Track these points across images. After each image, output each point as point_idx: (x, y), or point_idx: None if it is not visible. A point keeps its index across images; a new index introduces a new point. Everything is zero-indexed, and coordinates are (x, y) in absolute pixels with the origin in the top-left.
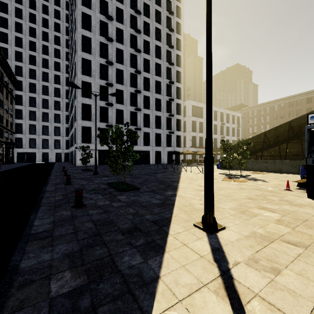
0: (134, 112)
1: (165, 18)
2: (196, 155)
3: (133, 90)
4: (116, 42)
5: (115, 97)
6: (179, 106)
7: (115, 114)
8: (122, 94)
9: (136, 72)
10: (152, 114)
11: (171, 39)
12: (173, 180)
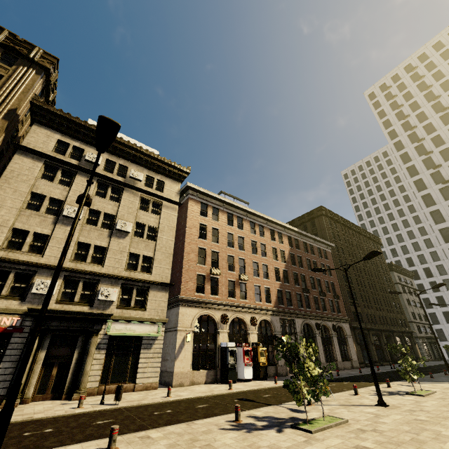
0: None
1: None
2: None
3: None
4: None
5: None
6: None
7: None
8: None
9: None
10: None
11: None
12: None
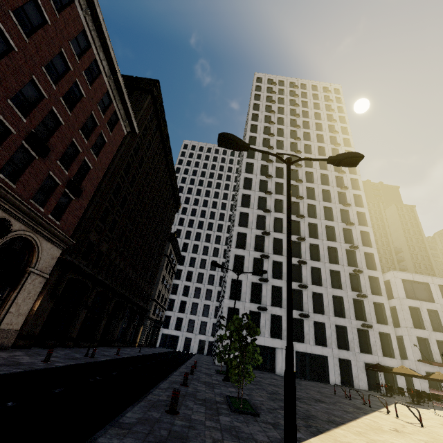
0: (297, 290)
1: (333, 178)
2: (440, 383)
3: (295, 260)
4: (274, 212)
5: (271, 271)
6: (376, 280)
7: (270, 292)
8: (280, 267)
9: (298, 239)
10: (327, 292)
11: (345, 196)
12: (333, 419)
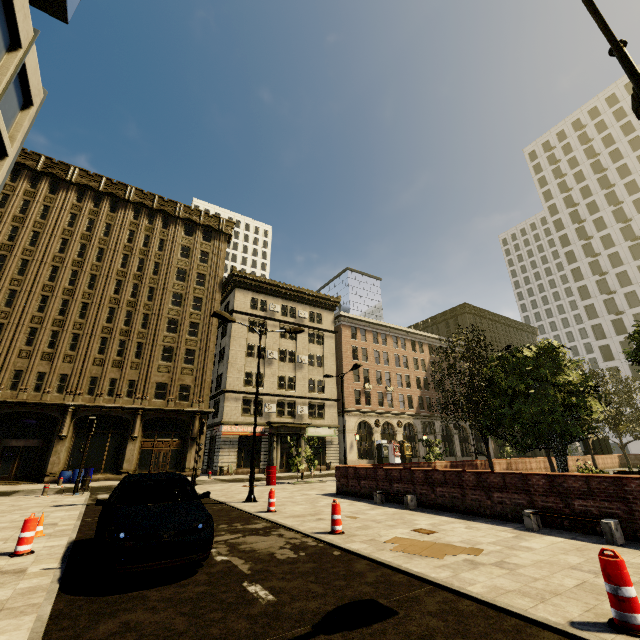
0: None
1: None
2: None
3: None
4: (630, 310)
5: None
6: None
7: None
8: None
9: None
10: None
11: None
12: None
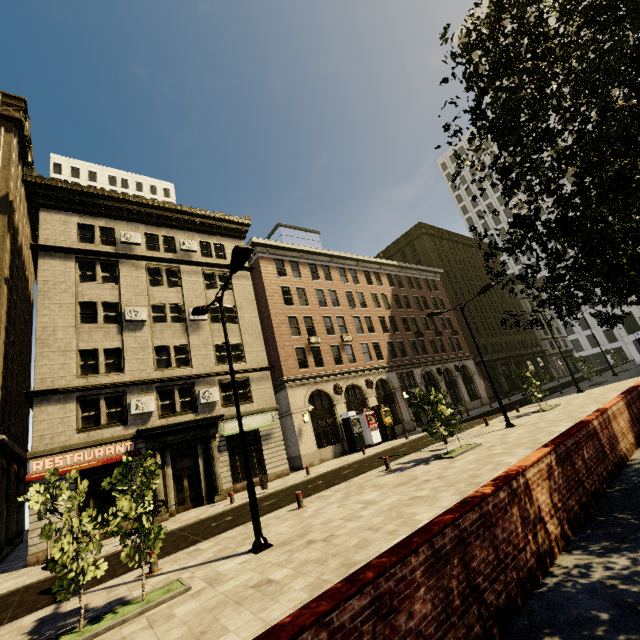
0: None
1: None
2: None
3: None
4: None
5: None
6: None
7: None
8: None
9: None
10: None
11: None
12: None
